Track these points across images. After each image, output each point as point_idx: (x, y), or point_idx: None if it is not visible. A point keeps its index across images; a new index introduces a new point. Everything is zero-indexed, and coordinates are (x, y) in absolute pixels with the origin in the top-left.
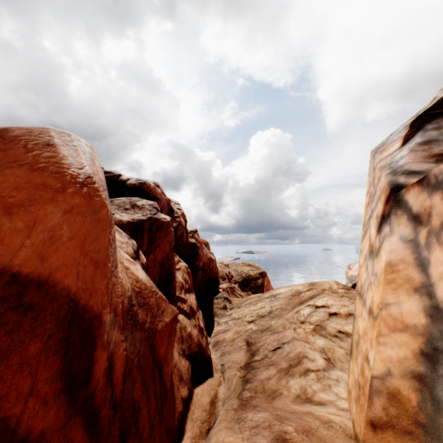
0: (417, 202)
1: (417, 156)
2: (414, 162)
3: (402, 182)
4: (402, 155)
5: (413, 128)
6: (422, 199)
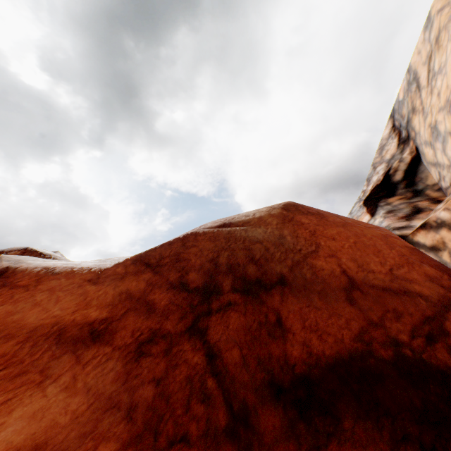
0: (428, 239)
1: (392, 219)
2: (394, 222)
3: (399, 234)
4: (379, 221)
5: (369, 206)
6: (431, 236)
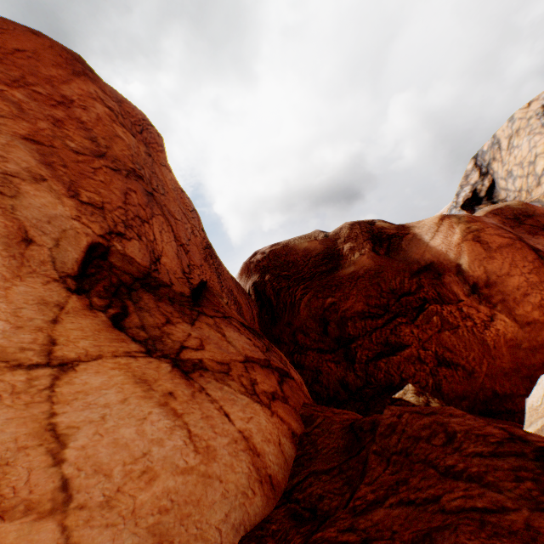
0: None
1: None
2: None
3: None
4: None
5: (468, 210)
6: None
